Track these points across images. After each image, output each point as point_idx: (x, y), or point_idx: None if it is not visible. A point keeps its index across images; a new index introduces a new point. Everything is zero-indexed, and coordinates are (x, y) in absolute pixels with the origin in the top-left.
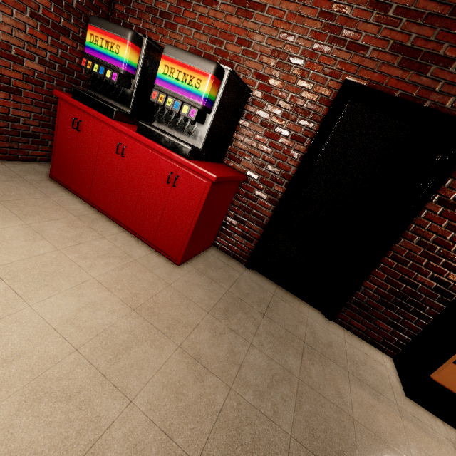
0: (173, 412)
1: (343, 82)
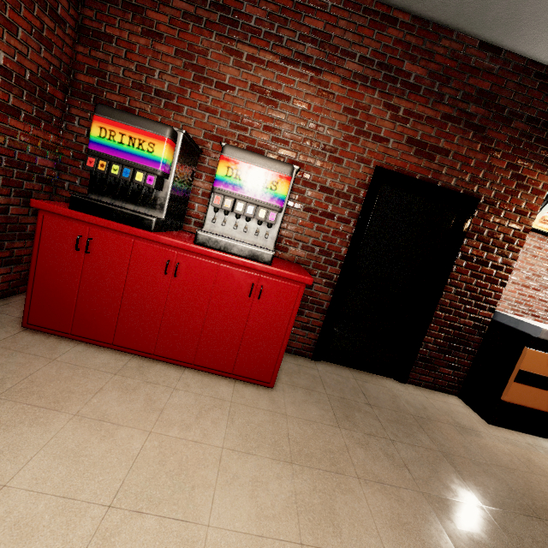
0: (418, 546)
1: (376, 168)
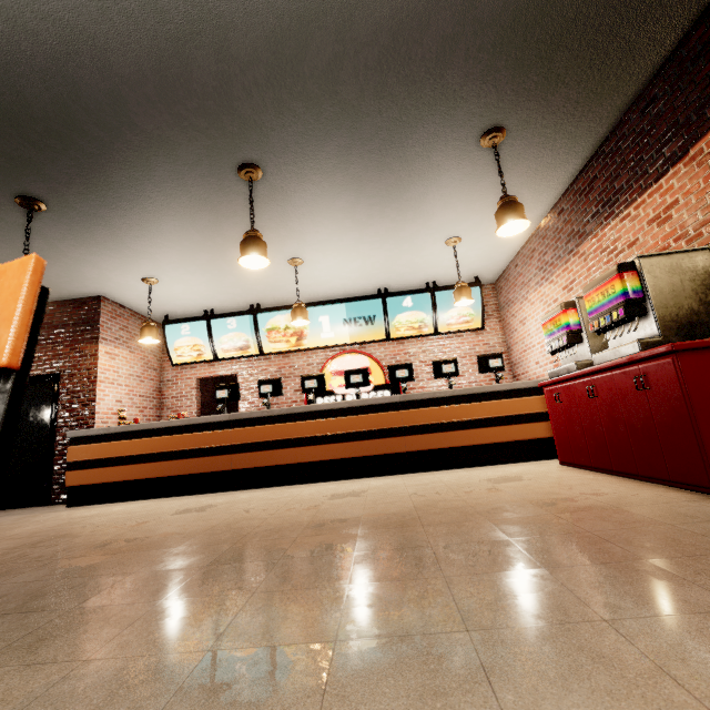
0: None
1: None
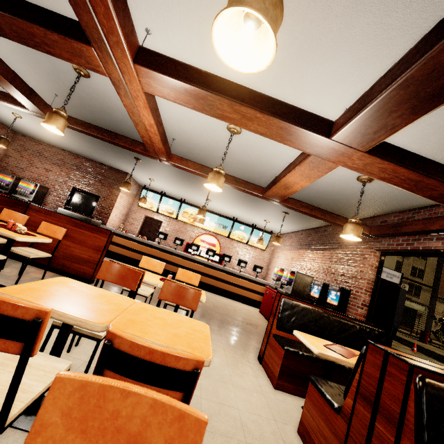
0: None
1: (73, 187)
